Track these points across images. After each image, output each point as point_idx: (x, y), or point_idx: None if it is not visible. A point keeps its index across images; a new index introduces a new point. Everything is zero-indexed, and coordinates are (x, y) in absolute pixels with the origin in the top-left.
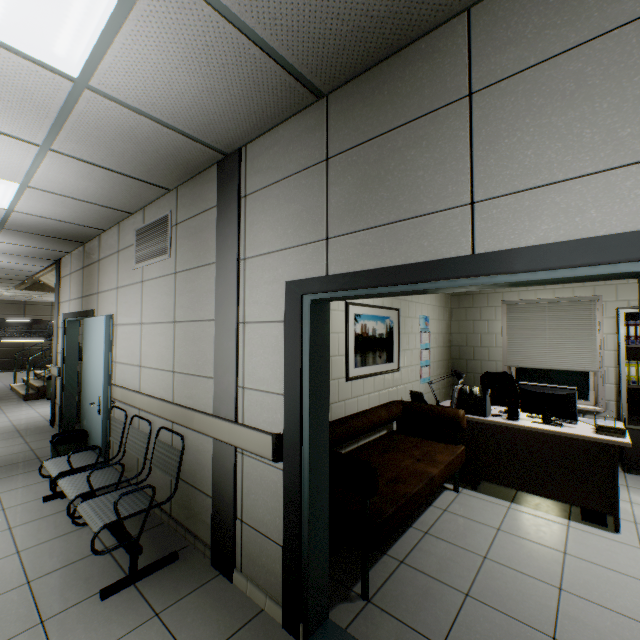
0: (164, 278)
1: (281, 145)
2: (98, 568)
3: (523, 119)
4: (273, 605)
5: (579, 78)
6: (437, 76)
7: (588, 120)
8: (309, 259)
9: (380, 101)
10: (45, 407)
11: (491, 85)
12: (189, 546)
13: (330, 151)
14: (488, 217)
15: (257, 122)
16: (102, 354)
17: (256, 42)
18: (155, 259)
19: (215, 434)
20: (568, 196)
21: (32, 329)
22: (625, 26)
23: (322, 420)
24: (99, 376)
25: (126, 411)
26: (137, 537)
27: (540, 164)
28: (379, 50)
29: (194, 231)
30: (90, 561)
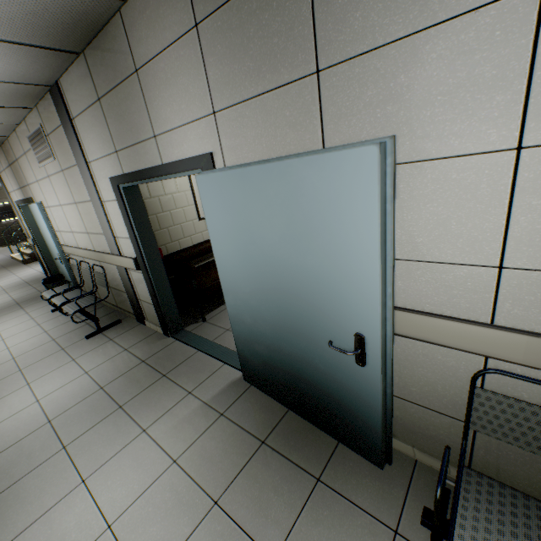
0: (59, 174)
1: (76, 84)
2: (85, 331)
3: (156, 92)
4: (160, 328)
5: (165, 73)
6: (122, 54)
7: (173, 98)
8: (114, 164)
9: (107, 64)
10: (40, 266)
11: (142, 67)
12: (128, 317)
13: (98, 94)
14: (161, 145)
15: (53, 70)
16: (47, 228)
17: (14, 42)
18: (48, 161)
19: (115, 263)
20: (178, 137)
21: (5, 211)
22: (170, 47)
23: (153, 248)
24: (52, 242)
25: (76, 260)
26: (95, 315)
27: (167, 119)
28: (89, 32)
29: (59, 141)
30: (81, 329)
